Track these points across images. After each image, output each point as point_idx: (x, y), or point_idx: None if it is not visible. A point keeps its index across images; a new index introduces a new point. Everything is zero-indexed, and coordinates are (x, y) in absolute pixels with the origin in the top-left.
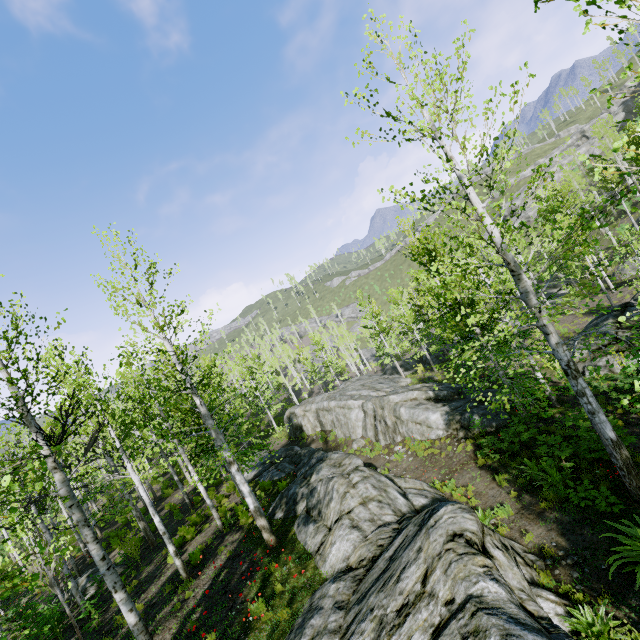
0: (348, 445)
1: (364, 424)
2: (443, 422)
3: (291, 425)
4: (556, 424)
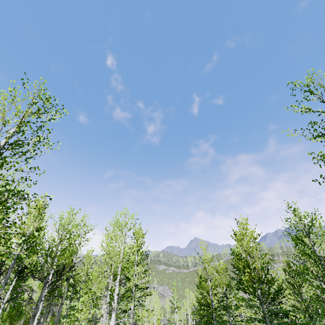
0: None
1: None
2: None
3: None
4: None
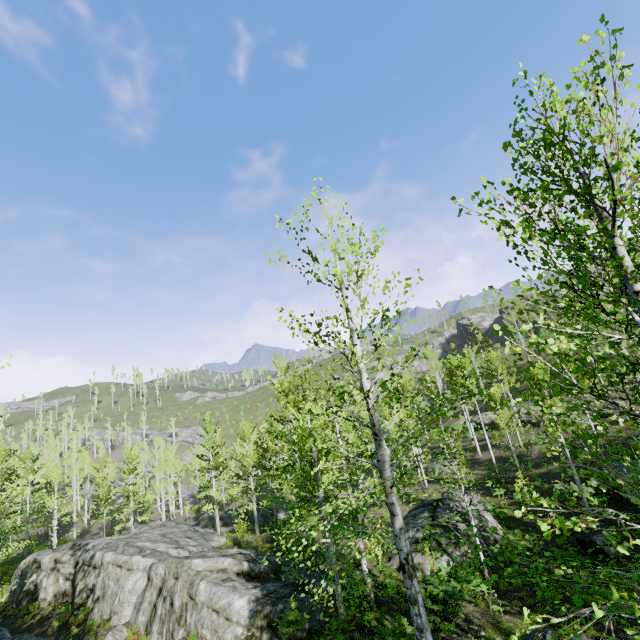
0: (99, 636)
1: (140, 600)
2: (248, 613)
3: (21, 584)
4: (376, 638)
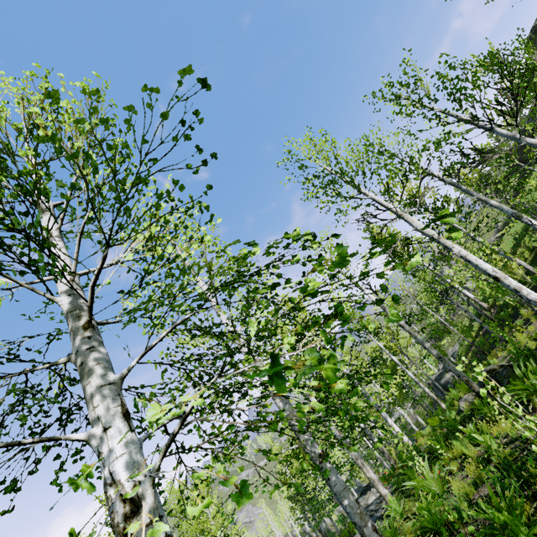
0: None
1: None
2: None
3: None
4: None
